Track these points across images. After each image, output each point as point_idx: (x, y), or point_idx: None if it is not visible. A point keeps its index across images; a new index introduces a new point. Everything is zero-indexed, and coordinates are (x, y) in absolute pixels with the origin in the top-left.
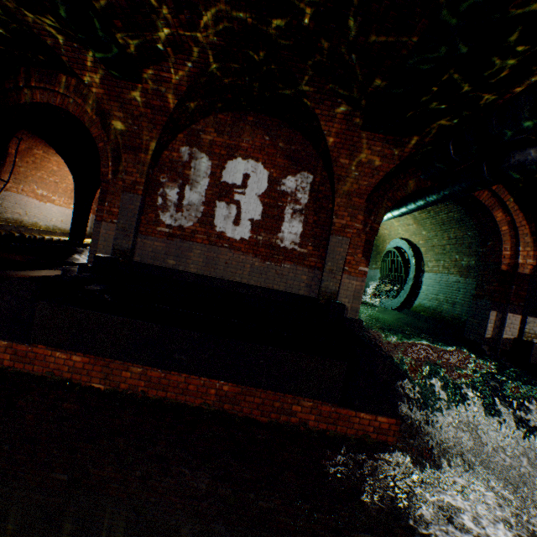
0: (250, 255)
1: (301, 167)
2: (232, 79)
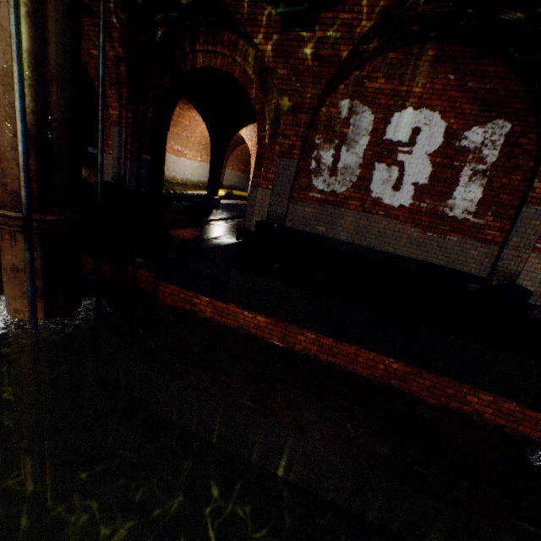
0: (408, 224)
1: (495, 113)
2: (429, 4)
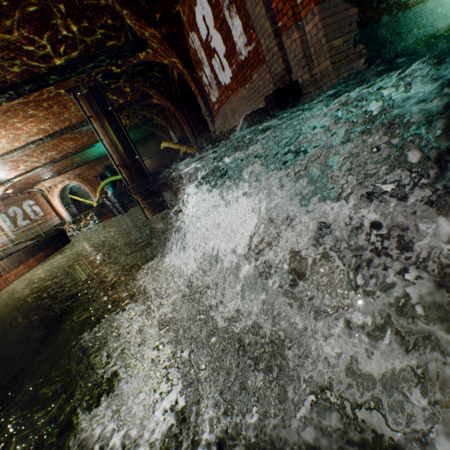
0: (239, 89)
1: None
2: None
